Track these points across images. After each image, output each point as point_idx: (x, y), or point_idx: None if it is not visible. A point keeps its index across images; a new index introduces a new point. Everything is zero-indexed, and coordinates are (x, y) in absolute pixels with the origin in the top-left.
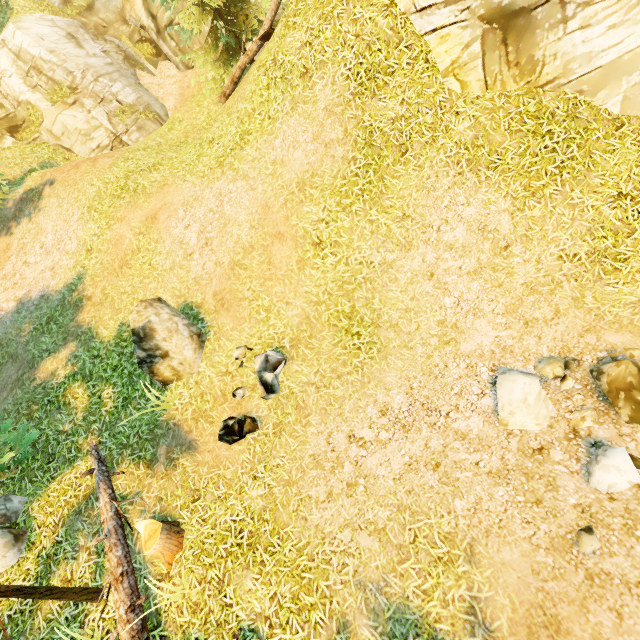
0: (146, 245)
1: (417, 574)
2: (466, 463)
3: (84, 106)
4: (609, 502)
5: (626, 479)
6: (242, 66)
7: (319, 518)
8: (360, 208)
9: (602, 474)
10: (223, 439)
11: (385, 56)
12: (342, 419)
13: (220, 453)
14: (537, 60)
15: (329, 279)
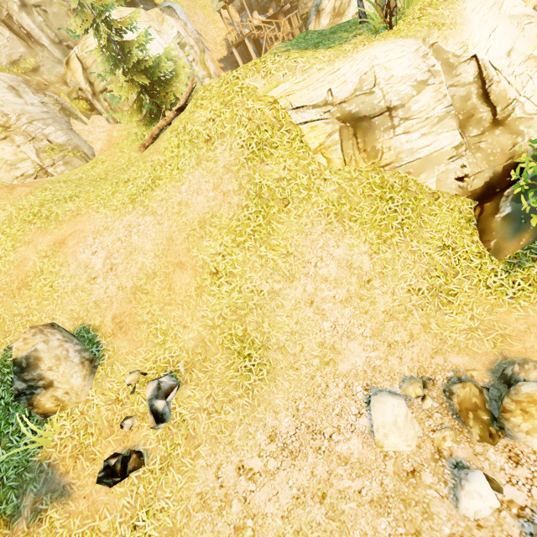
0: (50, 268)
1: None
2: (350, 492)
3: (14, 141)
4: (478, 530)
5: (488, 504)
6: (160, 127)
7: None
8: (252, 245)
9: (468, 501)
10: (102, 482)
11: (271, 135)
12: (232, 448)
13: (98, 498)
14: (378, 149)
15: (224, 305)
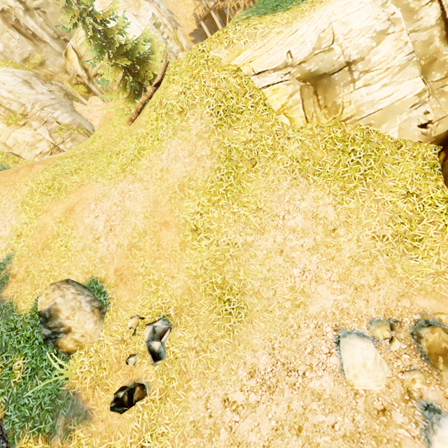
0: (64, 231)
1: None
2: (324, 426)
3: (32, 126)
4: None
5: None
6: (143, 102)
7: None
8: (225, 203)
9: (441, 446)
10: (114, 410)
11: (236, 101)
12: (218, 382)
13: (112, 422)
14: (338, 104)
15: (204, 257)
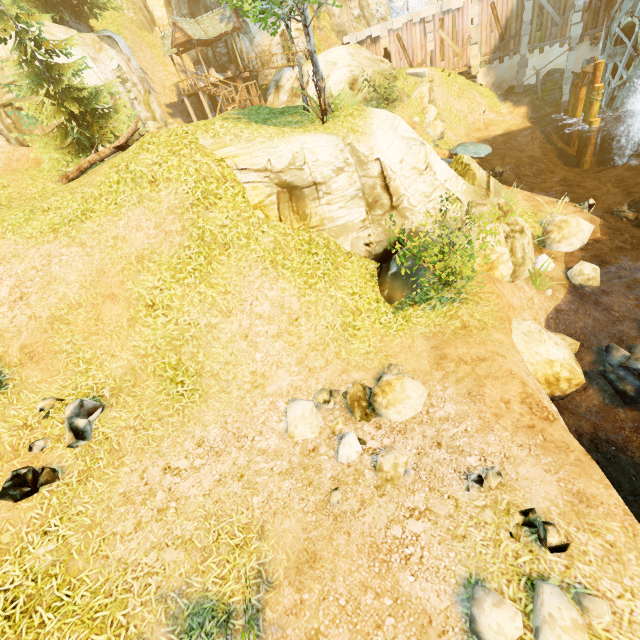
0: None
1: (217, 565)
2: (264, 470)
3: None
4: (348, 468)
5: (355, 450)
6: (92, 161)
7: (123, 551)
8: (192, 282)
9: (342, 449)
10: (7, 495)
11: (216, 187)
12: (159, 455)
13: None
14: (308, 214)
15: (159, 335)
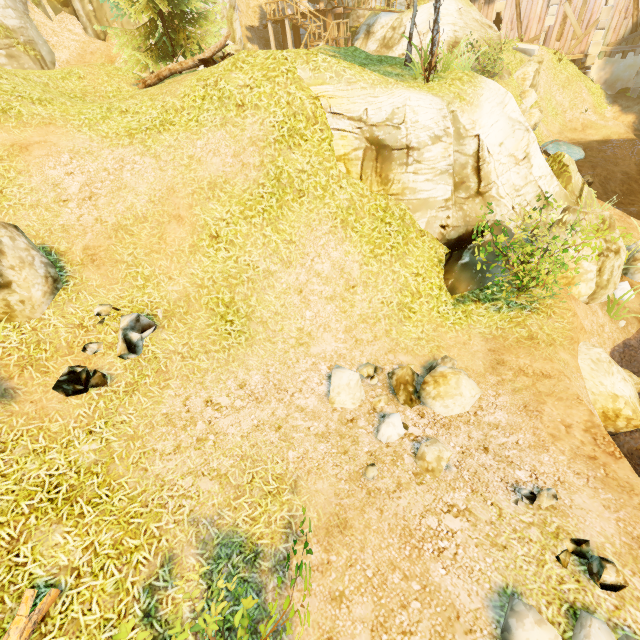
0: (2, 170)
1: (249, 506)
2: (301, 427)
3: None
4: (386, 448)
5: (397, 432)
6: (173, 70)
7: (162, 468)
8: (259, 222)
9: (385, 428)
10: (61, 387)
11: (304, 127)
12: (203, 387)
13: (49, 405)
14: (390, 179)
15: (217, 269)
